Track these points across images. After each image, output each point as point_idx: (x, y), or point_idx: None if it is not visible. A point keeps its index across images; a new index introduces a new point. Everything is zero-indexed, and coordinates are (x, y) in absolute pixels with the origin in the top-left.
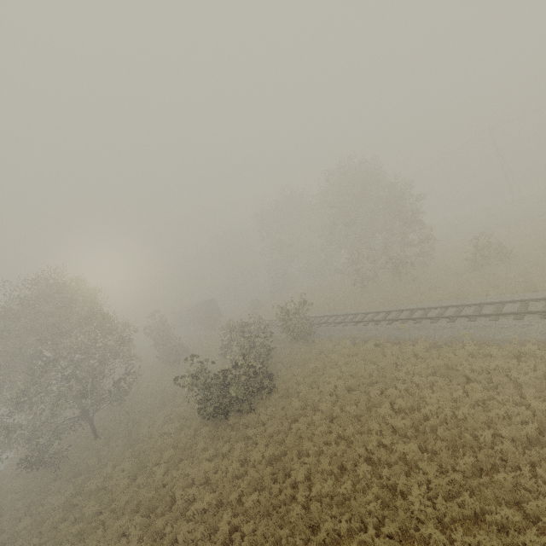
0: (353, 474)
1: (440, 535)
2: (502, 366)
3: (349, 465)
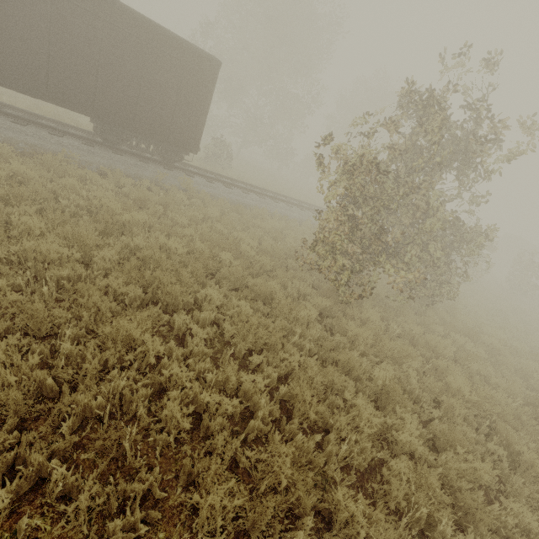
0: None
1: None
2: None
3: None
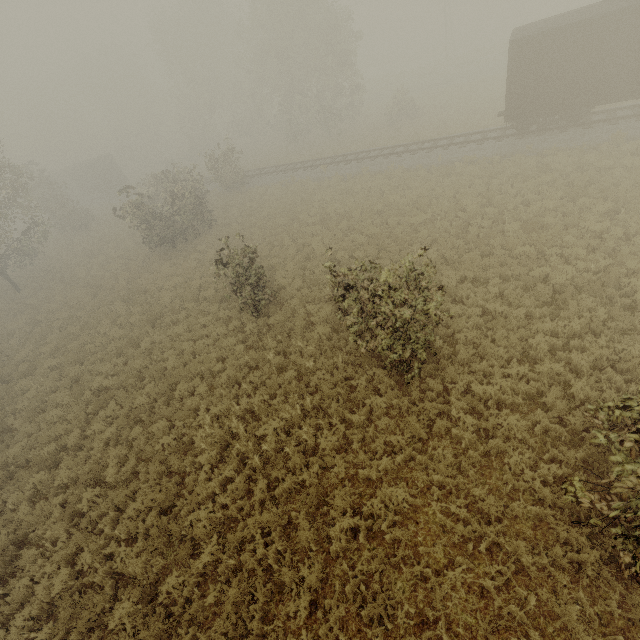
0: (281, 248)
1: (324, 249)
2: (379, 183)
3: (278, 244)
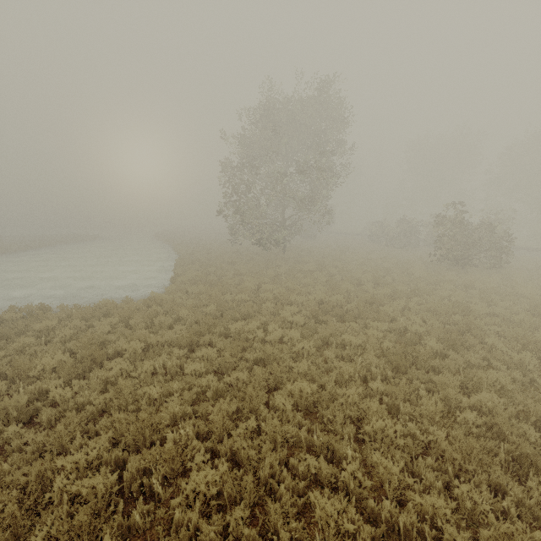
0: None
1: None
2: None
3: None
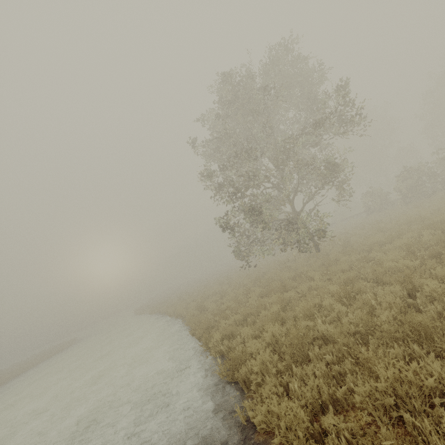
0: None
1: None
2: None
3: None
